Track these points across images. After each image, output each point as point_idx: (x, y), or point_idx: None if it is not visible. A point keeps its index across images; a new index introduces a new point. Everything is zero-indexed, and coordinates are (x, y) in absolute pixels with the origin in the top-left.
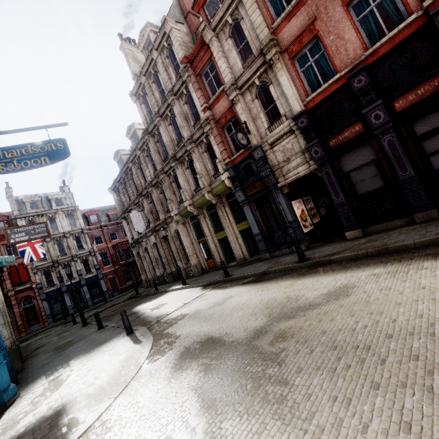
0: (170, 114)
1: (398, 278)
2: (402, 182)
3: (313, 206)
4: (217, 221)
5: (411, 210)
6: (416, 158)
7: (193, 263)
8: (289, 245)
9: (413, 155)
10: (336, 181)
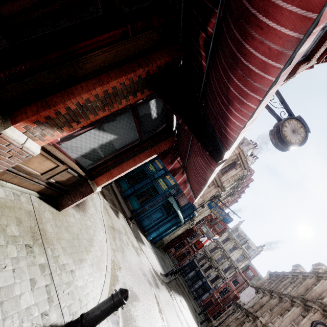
0: None
1: None
2: None
3: None
4: None
5: None
6: None
7: None
8: None
9: None
10: None
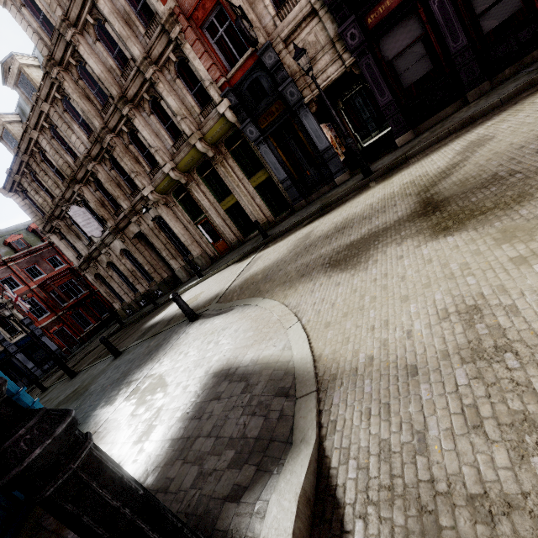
0: (92, 20)
1: (531, 107)
2: (455, 56)
3: (336, 134)
4: (217, 185)
5: (462, 91)
6: (466, 22)
7: (196, 253)
8: (328, 181)
9: (463, 18)
10: (380, 74)
